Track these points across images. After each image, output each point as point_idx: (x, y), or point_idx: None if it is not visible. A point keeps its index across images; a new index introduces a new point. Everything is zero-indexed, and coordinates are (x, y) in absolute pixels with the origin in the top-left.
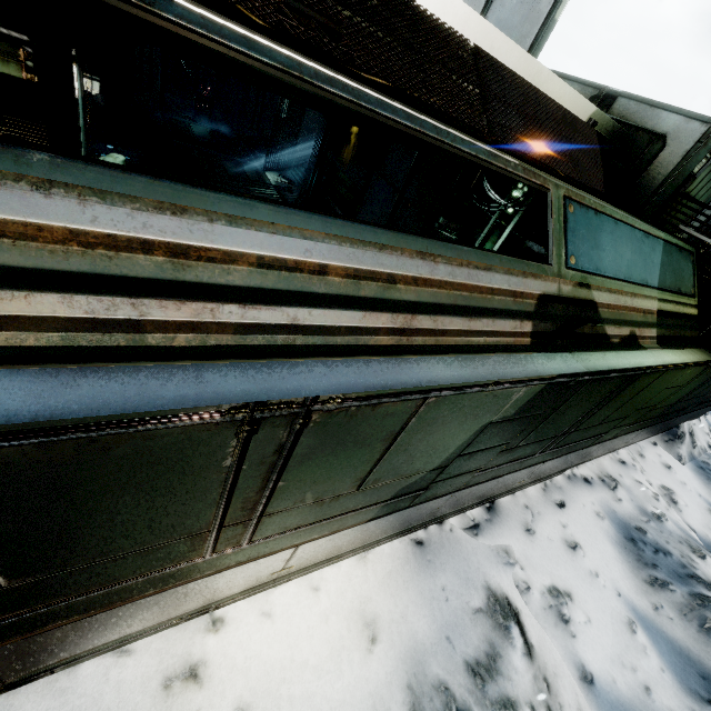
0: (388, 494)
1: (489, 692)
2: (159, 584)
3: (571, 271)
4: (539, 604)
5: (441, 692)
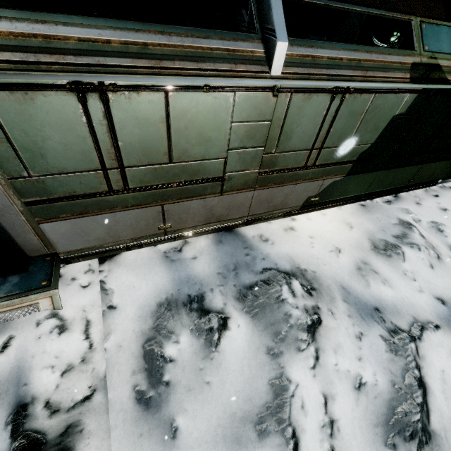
0: (355, 156)
1: (404, 241)
2: (291, 179)
3: (426, 52)
4: (426, 226)
5: (383, 241)
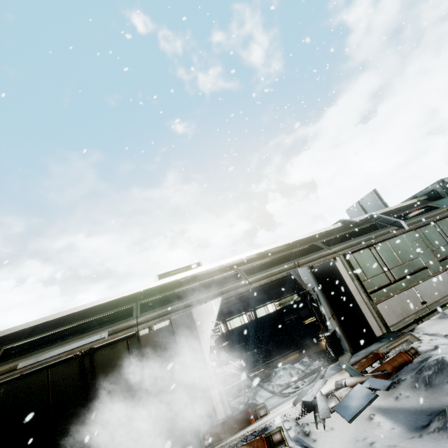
0: None
1: None
2: None
3: (446, 206)
4: None
5: None
